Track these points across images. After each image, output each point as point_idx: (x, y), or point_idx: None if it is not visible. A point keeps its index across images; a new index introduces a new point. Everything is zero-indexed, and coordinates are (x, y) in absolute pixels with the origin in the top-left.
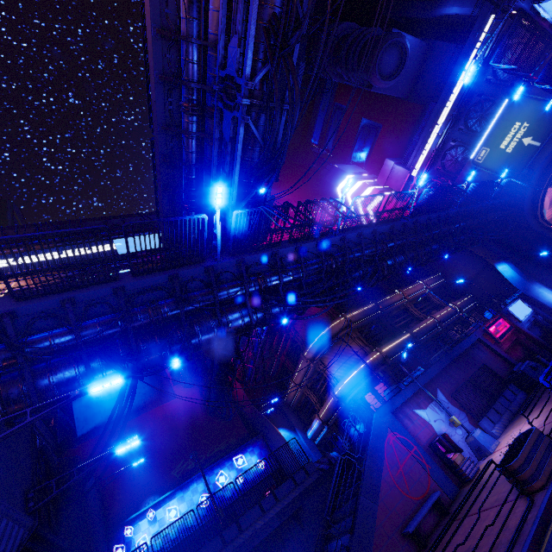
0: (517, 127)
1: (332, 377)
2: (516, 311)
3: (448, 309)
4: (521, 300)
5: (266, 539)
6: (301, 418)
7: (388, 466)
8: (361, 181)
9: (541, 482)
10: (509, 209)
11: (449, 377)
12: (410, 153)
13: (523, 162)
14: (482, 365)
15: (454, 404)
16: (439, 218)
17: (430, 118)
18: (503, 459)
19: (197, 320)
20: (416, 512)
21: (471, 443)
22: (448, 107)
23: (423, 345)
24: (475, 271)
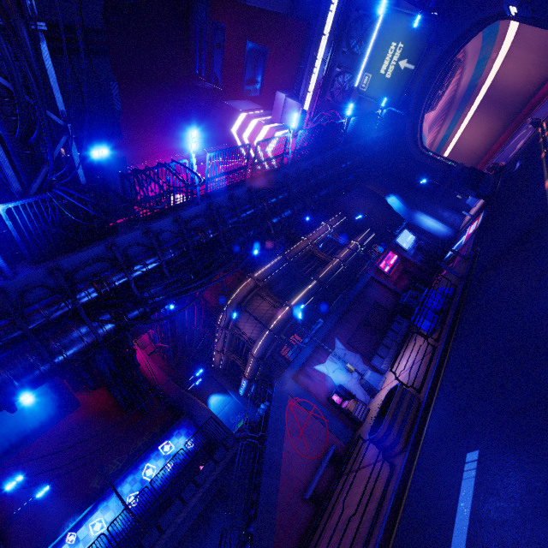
0: (393, 48)
1: (249, 339)
2: (402, 242)
3: (350, 247)
4: (407, 230)
5: (191, 528)
6: (232, 379)
7: (289, 435)
8: (256, 119)
9: (401, 446)
10: (393, 139)
11: (346, 323)
12: (301, 83)
13: (402, 88)
14: (374, 303)
15: (350, 349)
16: (324, 161)
17: (314, 39)
18: (374, 423)
19: (5, 362)
20: (316, 471)
21: (364, 385)
22: (328, 25)
23: (330, 287)
24: (371, 205)
